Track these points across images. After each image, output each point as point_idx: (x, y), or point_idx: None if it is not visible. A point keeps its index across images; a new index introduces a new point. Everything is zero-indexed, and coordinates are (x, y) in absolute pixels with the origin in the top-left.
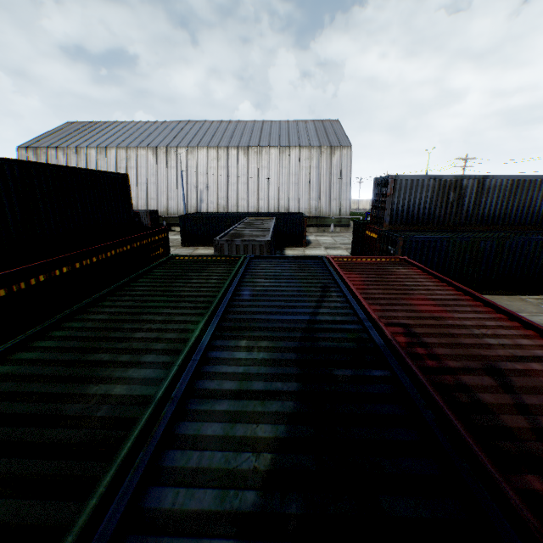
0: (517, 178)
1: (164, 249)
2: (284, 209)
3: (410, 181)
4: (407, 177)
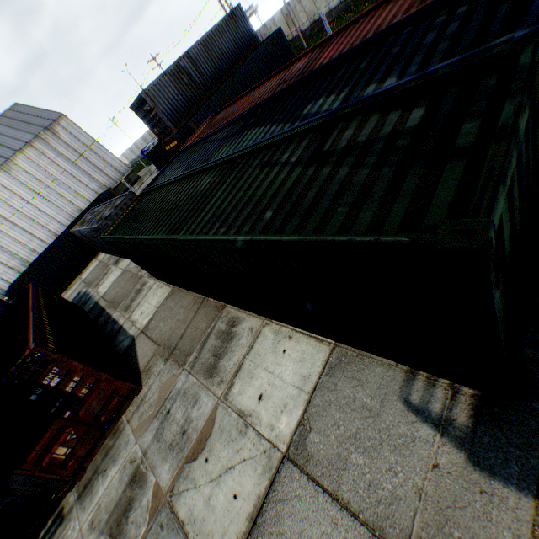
0: (202, 41)
1: (55, 296)
2: (78, 212)
3: (154, 88)
4: (151, 86)
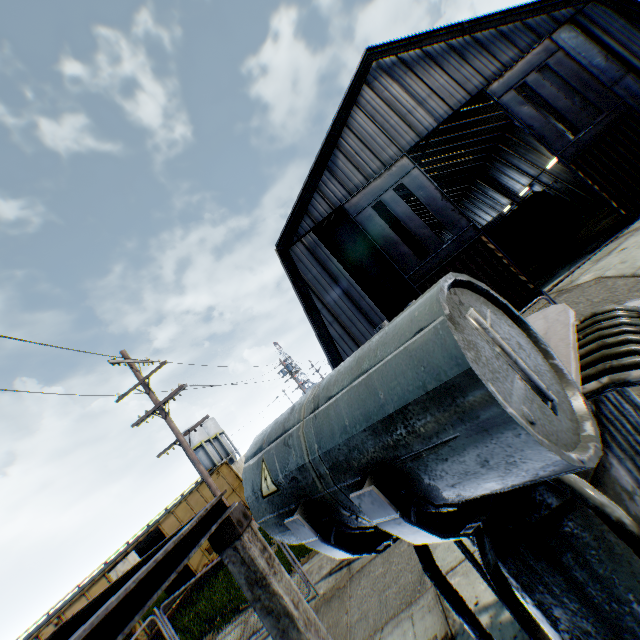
0: None
1: None
2: None
3: None
4: None
